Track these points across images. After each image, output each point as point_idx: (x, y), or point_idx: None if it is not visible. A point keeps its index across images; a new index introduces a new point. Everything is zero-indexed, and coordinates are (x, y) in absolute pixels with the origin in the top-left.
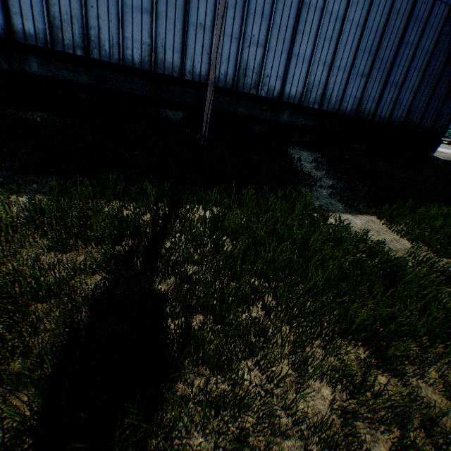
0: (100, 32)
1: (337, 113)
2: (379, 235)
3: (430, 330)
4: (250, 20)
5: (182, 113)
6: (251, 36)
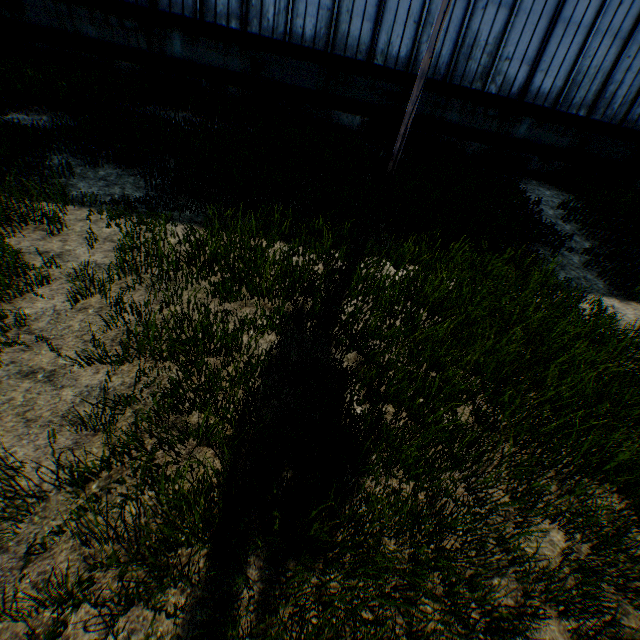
0: None
1: (618, 125)
2: None
3: None
4: None
5: (362, 117)
6: None
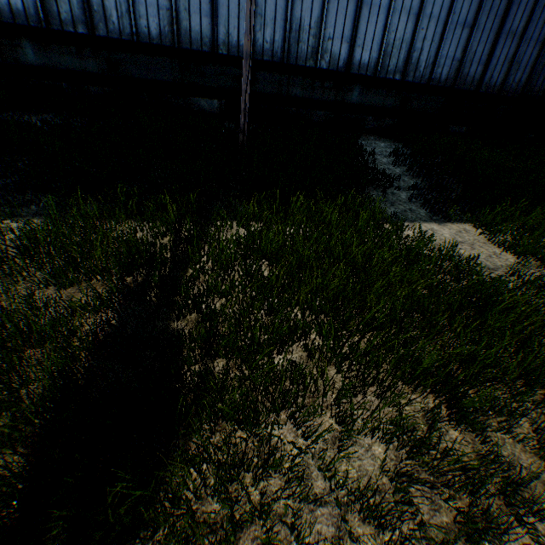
0: None
1: (427, 84)
2: (473, 248)
3: (528, 372)
4: None
5: (219, 101)
6: None
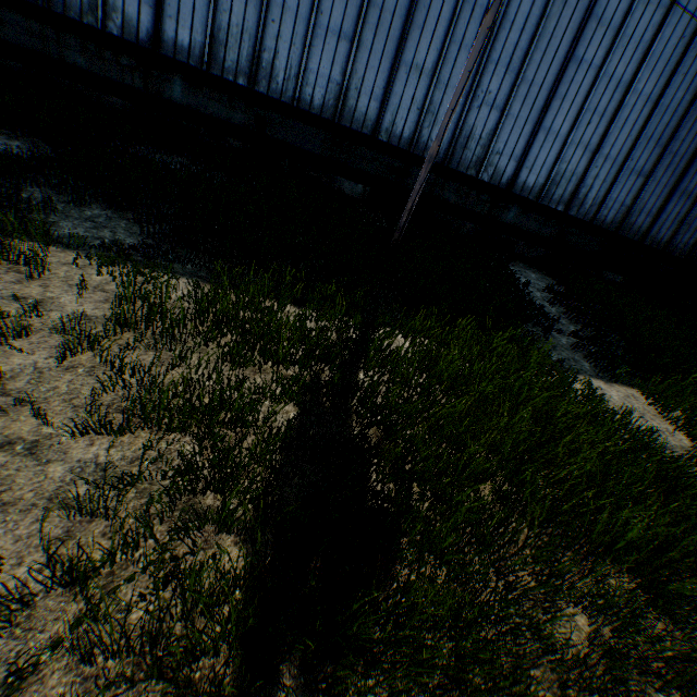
0: (276, 57)
1: (589, 222)
2: (644, 419)
3: None
4: (489, 70)
5: (364, 186)
6: (487, 92)
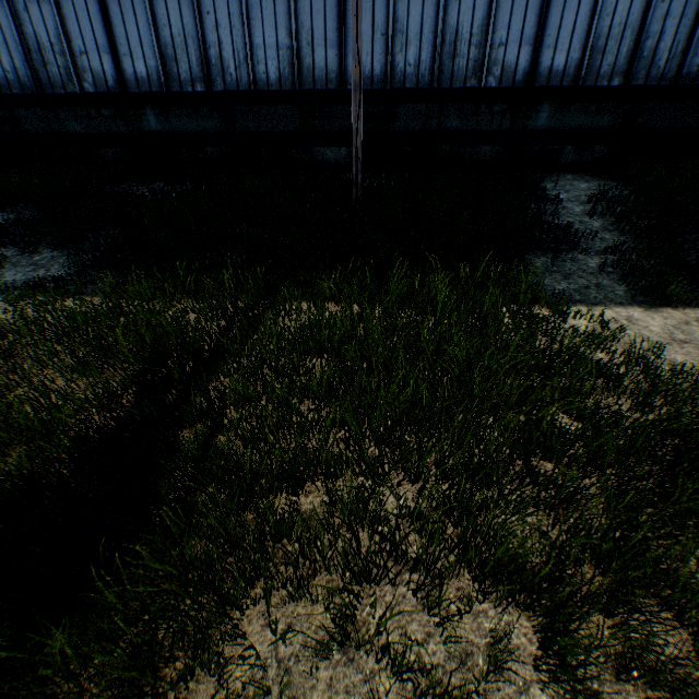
0: (221, 49)
1: (671, 84)
2: None
3: None
4: None
5: (347, 148)
6: None
